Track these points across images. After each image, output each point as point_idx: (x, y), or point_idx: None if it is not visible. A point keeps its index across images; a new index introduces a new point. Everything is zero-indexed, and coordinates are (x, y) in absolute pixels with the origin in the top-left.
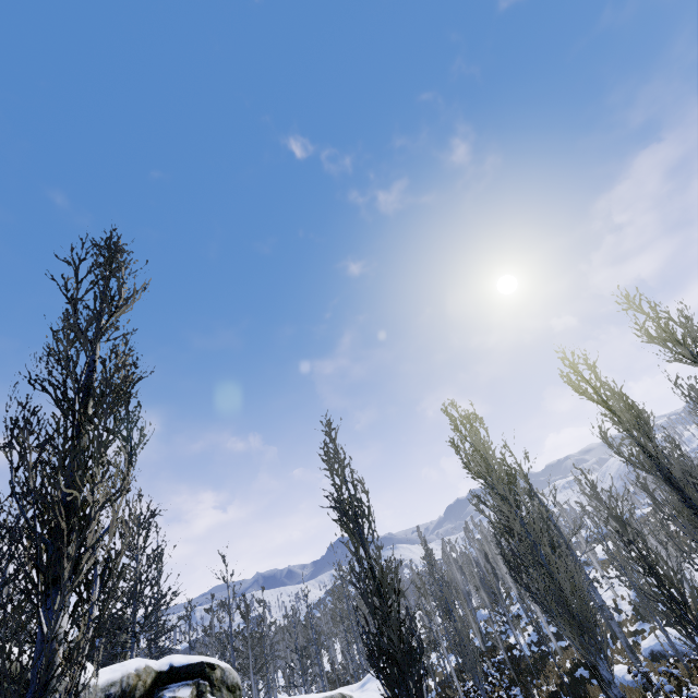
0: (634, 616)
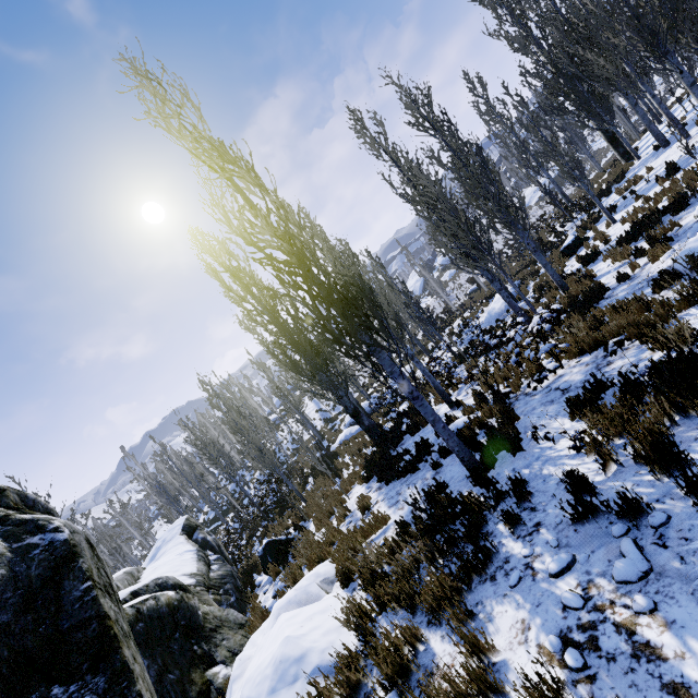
0: (326, 423)
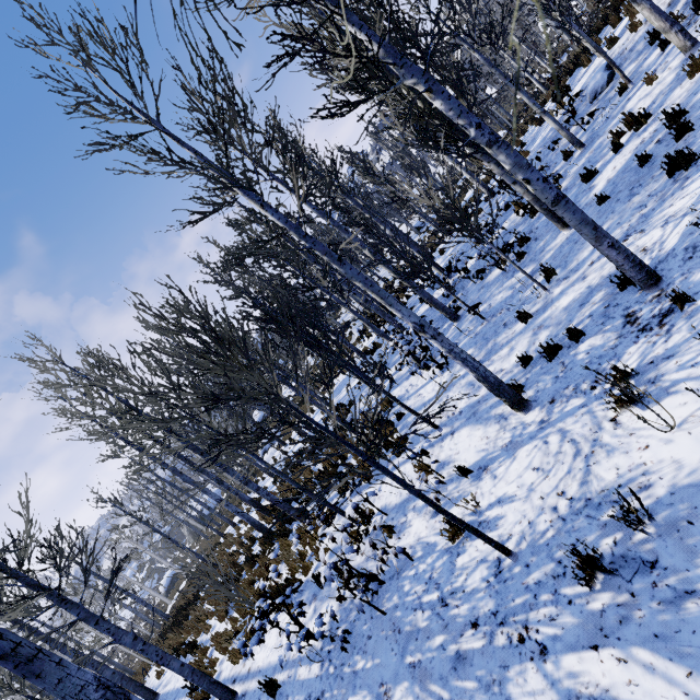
0: None
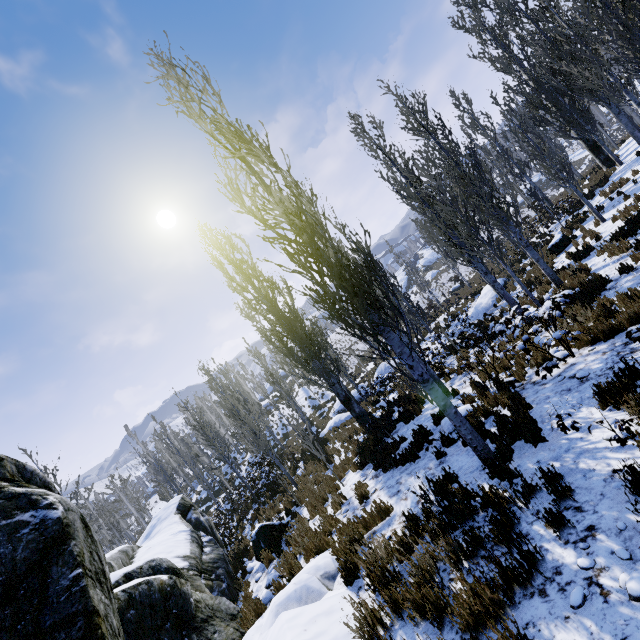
0: (315, 411)
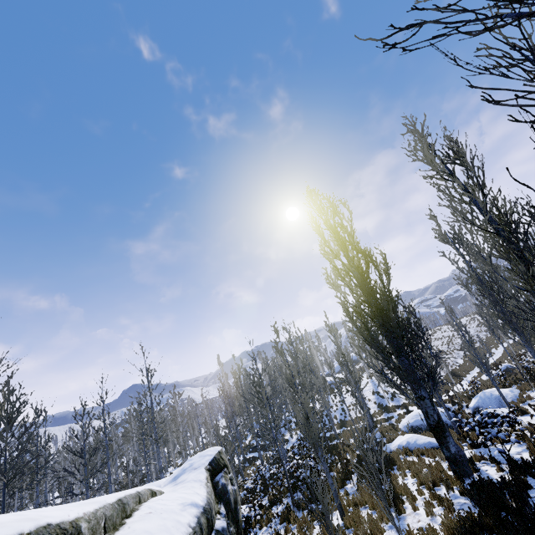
0: (380, 410)
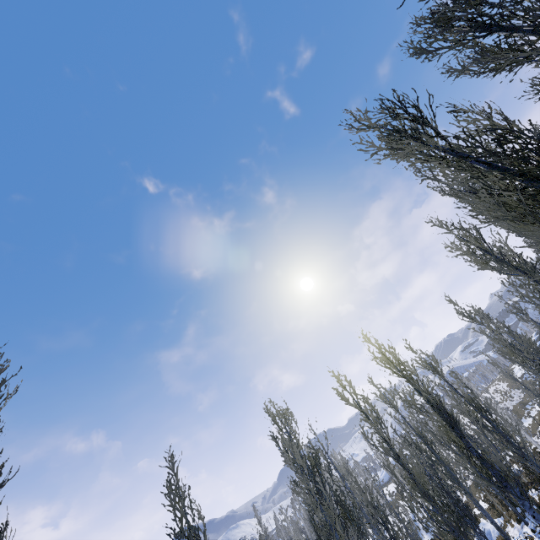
0: None
